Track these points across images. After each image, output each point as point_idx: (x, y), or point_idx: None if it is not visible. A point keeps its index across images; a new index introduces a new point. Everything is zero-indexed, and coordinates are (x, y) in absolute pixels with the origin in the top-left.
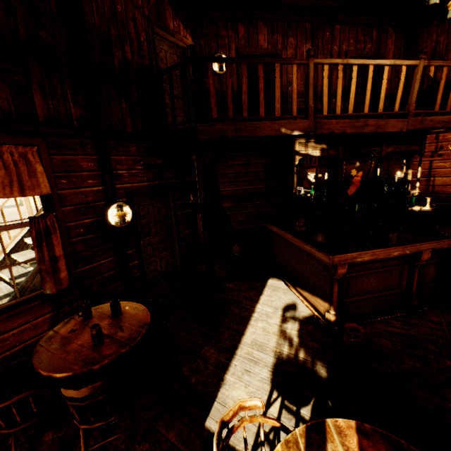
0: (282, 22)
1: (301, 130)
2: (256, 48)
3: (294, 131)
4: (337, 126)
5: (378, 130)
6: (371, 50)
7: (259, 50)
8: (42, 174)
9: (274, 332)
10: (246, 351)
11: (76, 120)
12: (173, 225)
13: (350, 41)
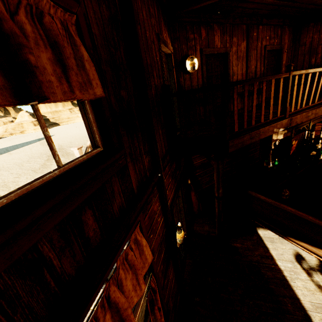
0: (229, 25)
1: (283, 126)
2: (214, 48)
3: (280, 129)
4: (299, 119)
5: (315, 116)
6: (277, 44)
7: (216, 49)
8: (146, 246)
9: (315, 289)
10: (319, 318)
11: (147, 170)
12: (180, 209)
13: (267, 38)
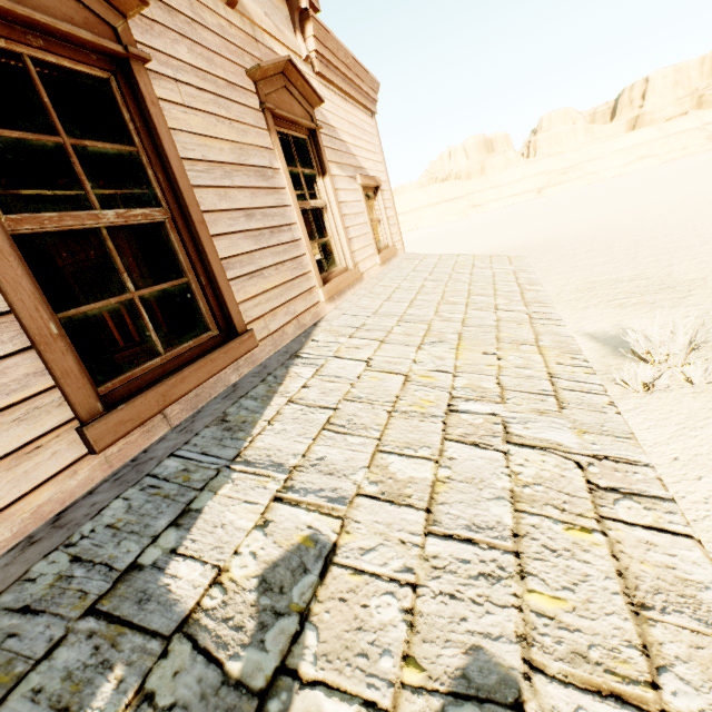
0: None
1: None
2: None
3: None
4: None
5: None
6: (98, 256)
7: None
8: None
9: None
10: None
11: None
12: None
13: (64, 255)
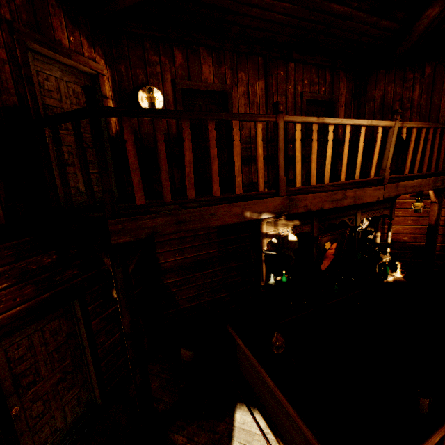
0: (231, 53)
1: (272, 210)
2: (199, 82)
3: (263, 213)
4: (314, 201)
5: (356, 202)
6: (325, 93)
7: (203, 84)
8: None
9: None
10: None
11: None
12: (84, 344)
13: (305, 81)
